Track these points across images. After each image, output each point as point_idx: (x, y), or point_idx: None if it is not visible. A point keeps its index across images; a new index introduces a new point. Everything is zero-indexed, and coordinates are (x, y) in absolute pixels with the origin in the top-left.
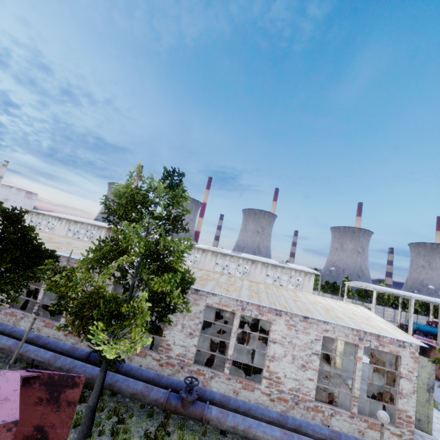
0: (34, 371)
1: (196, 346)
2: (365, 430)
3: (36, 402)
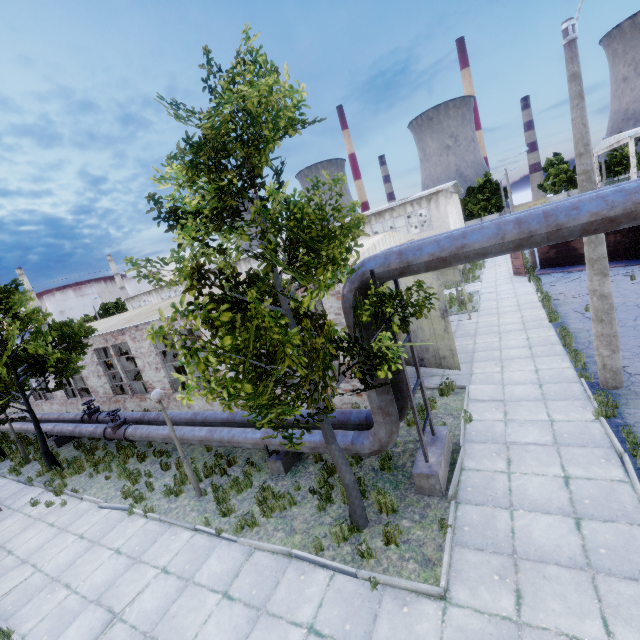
0: None
1: (169, 377)
2: None
3: None
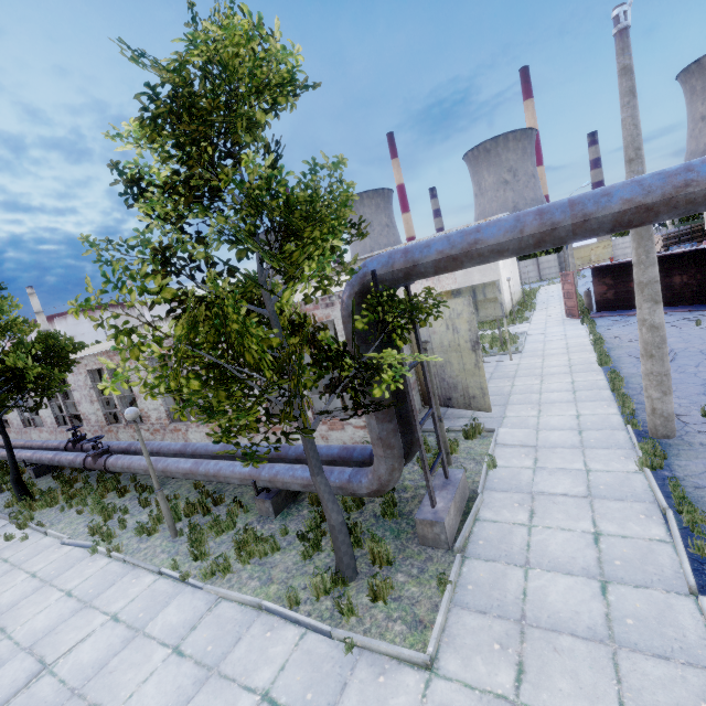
0: None
1: (166, 405)
2: (327, 433)
3: None
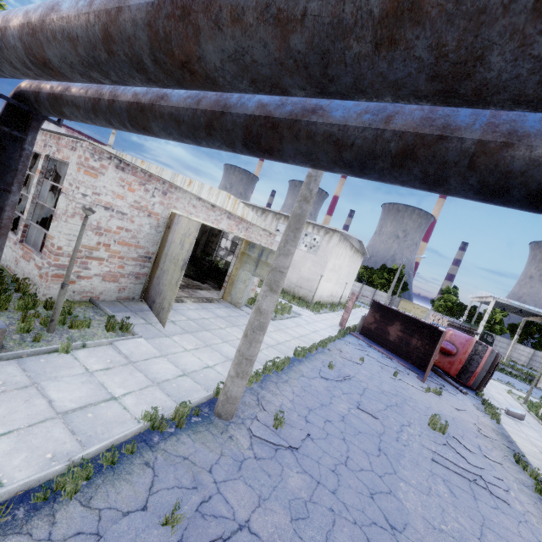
0: None
1: None
2: (20, 259)
3: None
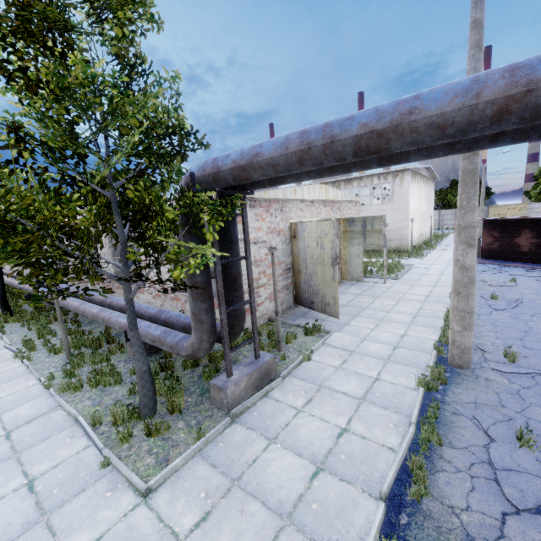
0: None
1: (115, 268)
2: None
3: None
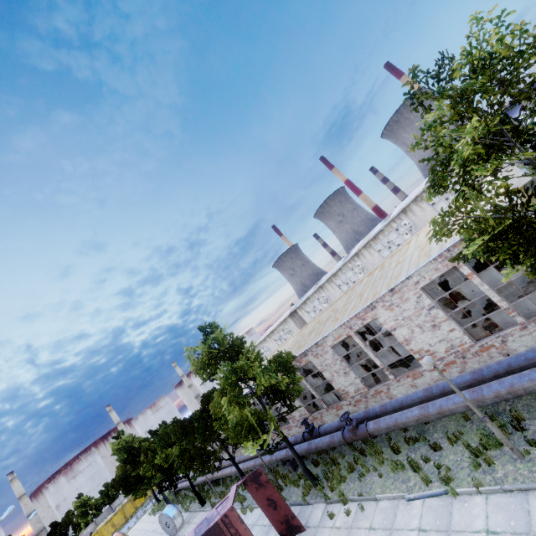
0: (243, 478)
1: (358, 377)
2: None
3: (256, 490)
